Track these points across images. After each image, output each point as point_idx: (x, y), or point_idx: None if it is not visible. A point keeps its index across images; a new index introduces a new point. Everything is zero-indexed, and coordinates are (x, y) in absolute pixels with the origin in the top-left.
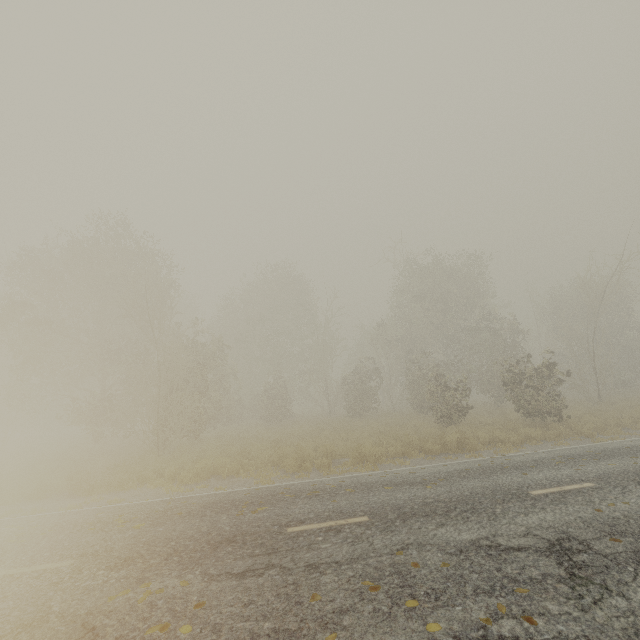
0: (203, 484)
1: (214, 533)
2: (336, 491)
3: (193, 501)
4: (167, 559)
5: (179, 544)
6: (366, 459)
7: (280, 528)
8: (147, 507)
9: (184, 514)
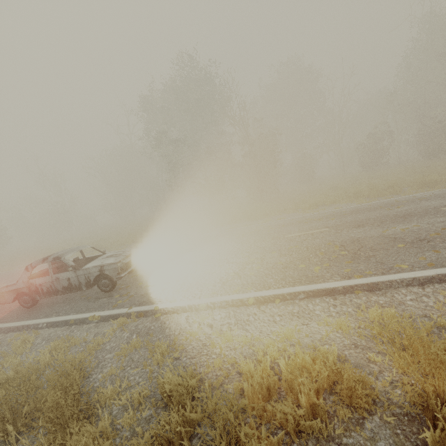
0: (319, 209)
1: (390, 215)
2: (440, 196)
3: (338, 211)
4: (383, 223)
5: (377, 219)
6: (426, 185)
7: (434, 209)
8: (314, 216)
9: (348, 214)
